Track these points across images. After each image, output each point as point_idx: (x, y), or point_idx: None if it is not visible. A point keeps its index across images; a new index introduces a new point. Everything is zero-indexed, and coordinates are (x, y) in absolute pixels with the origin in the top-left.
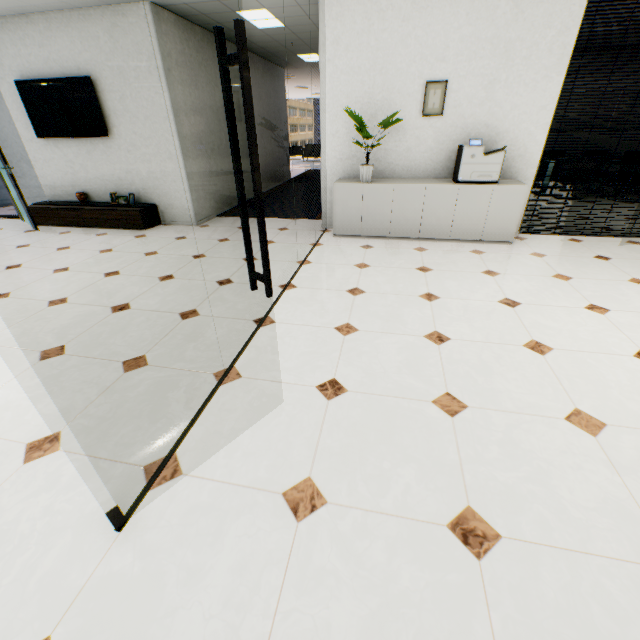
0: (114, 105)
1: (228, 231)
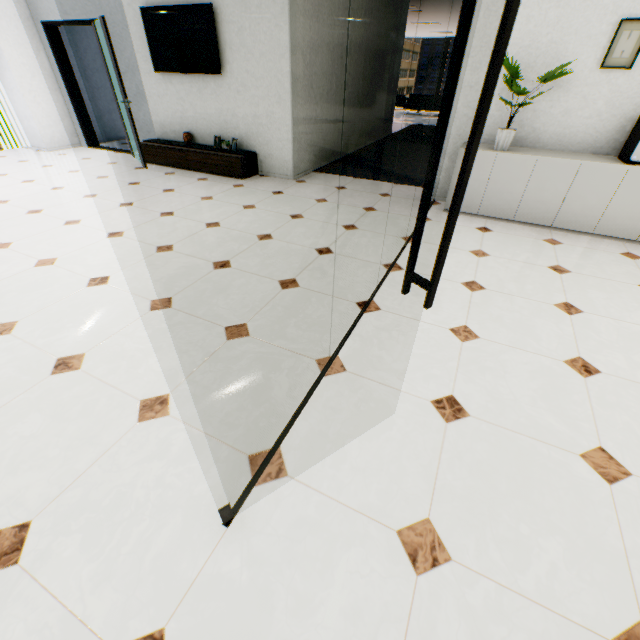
0: (231, 38)
1: (325, 190)
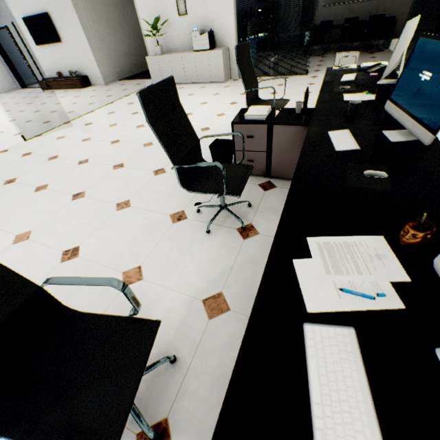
0: (60, 26)
1: (115, 87)
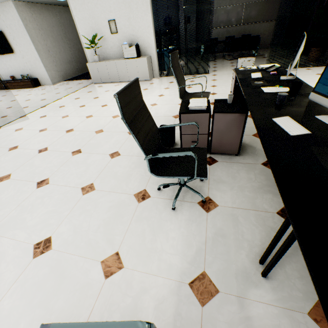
0: (12, 40)
1: (61, 86)
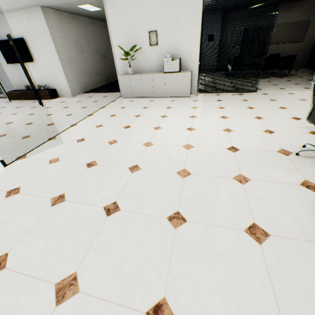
0: (34, 49)
1: (83, 98)
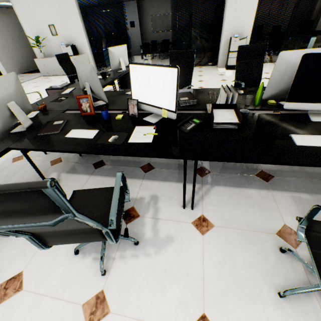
0: None
1: None
